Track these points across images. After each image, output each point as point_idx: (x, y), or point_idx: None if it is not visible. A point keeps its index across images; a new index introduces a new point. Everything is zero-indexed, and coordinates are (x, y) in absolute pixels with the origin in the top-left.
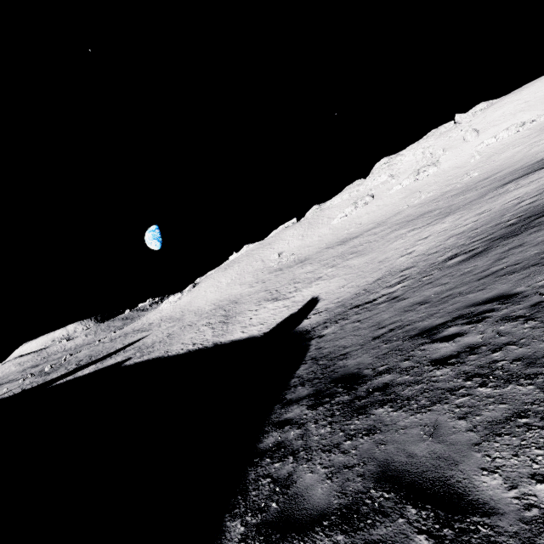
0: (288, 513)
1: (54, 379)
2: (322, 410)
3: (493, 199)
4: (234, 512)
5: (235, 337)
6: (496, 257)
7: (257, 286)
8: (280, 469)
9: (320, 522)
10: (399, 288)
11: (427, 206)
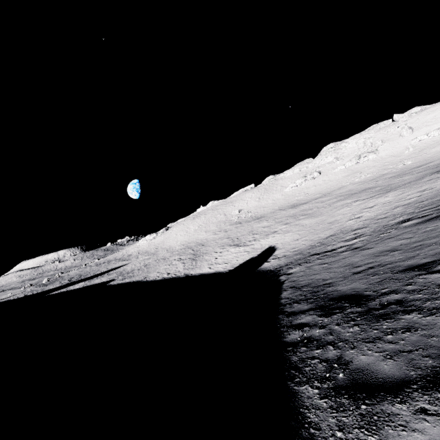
0: (362, 381)
1: (51, 290)
2: (338, 317)
3: (432, 181)
4: (296, 381)
5: (203, 271)
6: None
7: (220, 234)
8: (325, 354)
9: (407, 386)
10: (357, 242)
11: (368, 184)
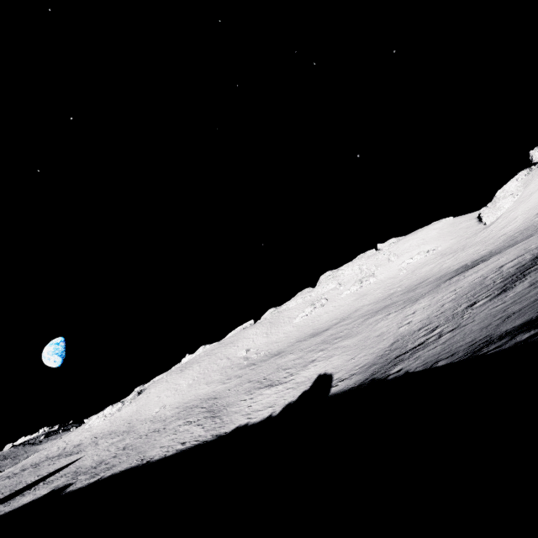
0: None
1: None
2: None
3: (452, 284)
4: None
5: (242, 424)
6: (529, 283)
7: (233, 381)
8: None
9: None
10: (442, 329)
11: (384, 303)
